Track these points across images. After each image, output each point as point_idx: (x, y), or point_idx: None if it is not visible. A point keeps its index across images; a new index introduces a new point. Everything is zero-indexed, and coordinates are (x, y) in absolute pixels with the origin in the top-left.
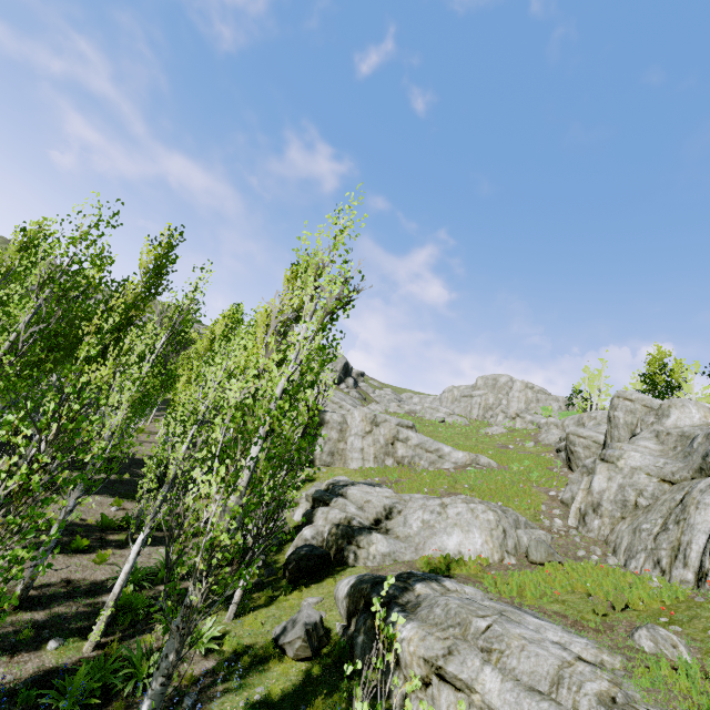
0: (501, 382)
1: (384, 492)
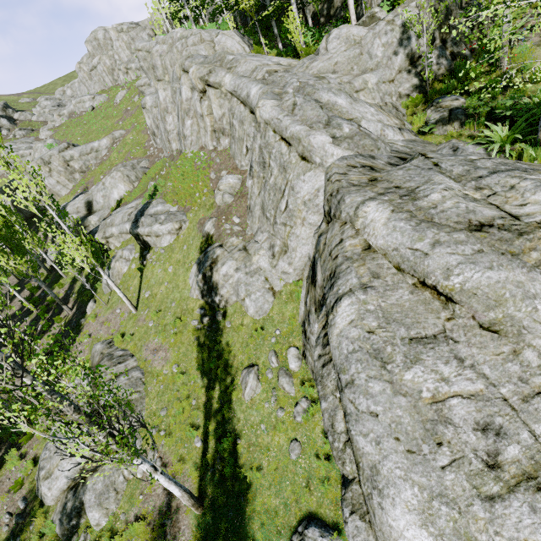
0: (101, 38)
1: (80, 198)
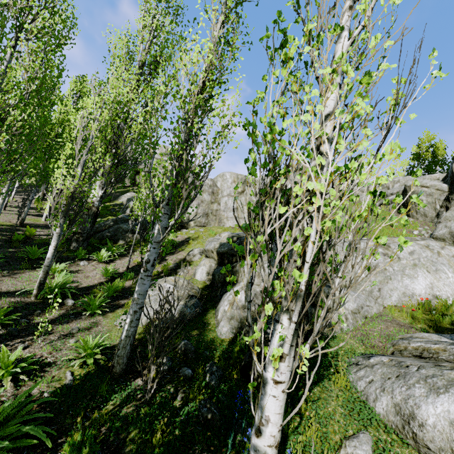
0: None
1: None
